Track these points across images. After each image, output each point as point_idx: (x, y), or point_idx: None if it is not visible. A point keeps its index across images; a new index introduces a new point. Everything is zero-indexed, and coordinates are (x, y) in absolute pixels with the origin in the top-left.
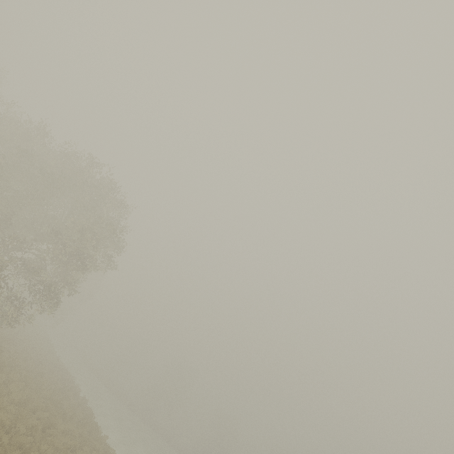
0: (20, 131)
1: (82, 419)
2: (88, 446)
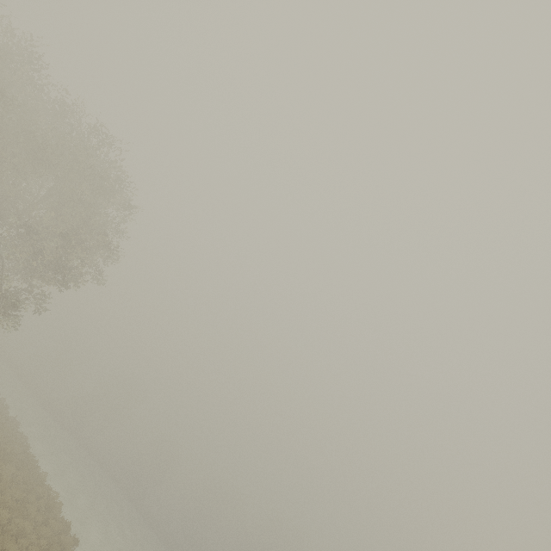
0: None
1: (19, 454)
2: (32, 493)
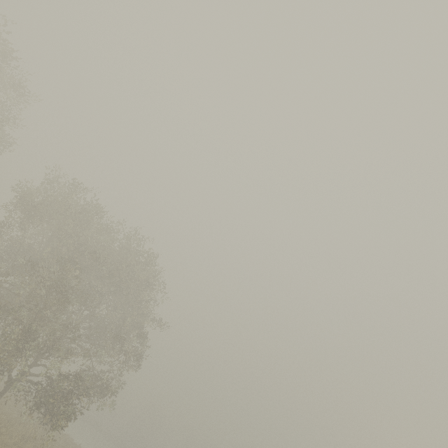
0: (72, 207)
1: None
2: None
